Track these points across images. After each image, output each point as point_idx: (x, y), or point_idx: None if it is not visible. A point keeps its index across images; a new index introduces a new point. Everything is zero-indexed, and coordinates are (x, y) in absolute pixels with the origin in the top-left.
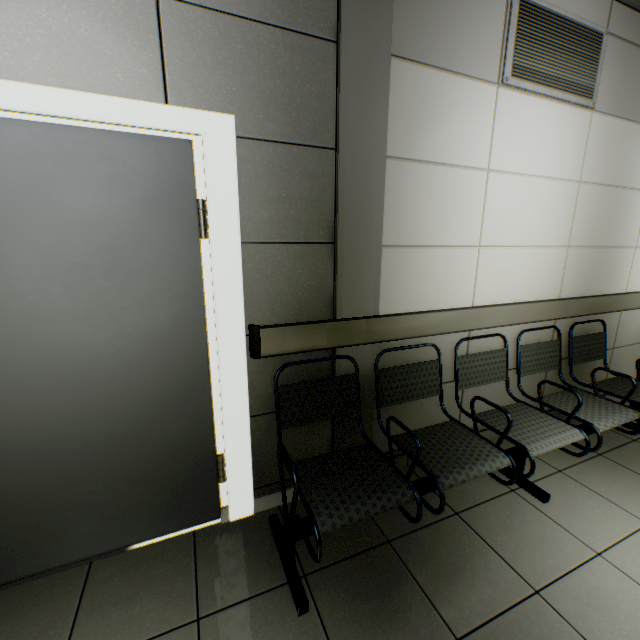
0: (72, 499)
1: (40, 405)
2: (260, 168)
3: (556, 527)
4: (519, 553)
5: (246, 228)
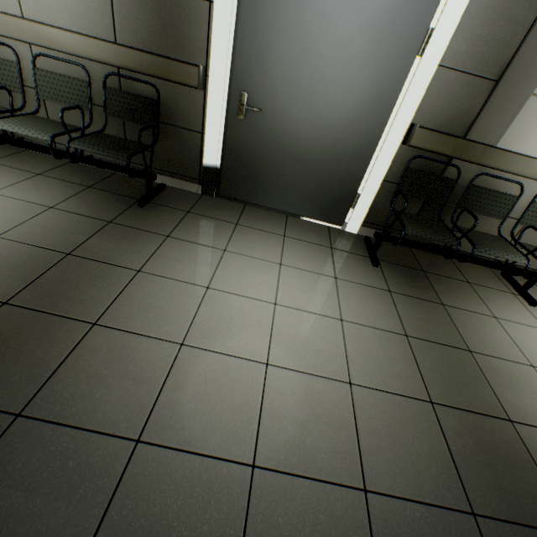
0: (294, 182)
1: (304, 130)
2: (480, 10)
3: (529, 314)
4: (496, 307)
5: (446, 55)
